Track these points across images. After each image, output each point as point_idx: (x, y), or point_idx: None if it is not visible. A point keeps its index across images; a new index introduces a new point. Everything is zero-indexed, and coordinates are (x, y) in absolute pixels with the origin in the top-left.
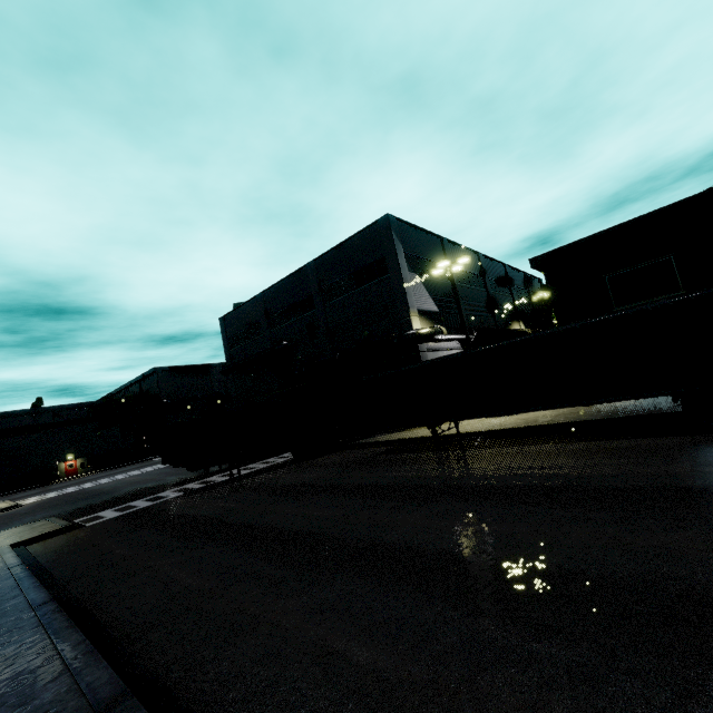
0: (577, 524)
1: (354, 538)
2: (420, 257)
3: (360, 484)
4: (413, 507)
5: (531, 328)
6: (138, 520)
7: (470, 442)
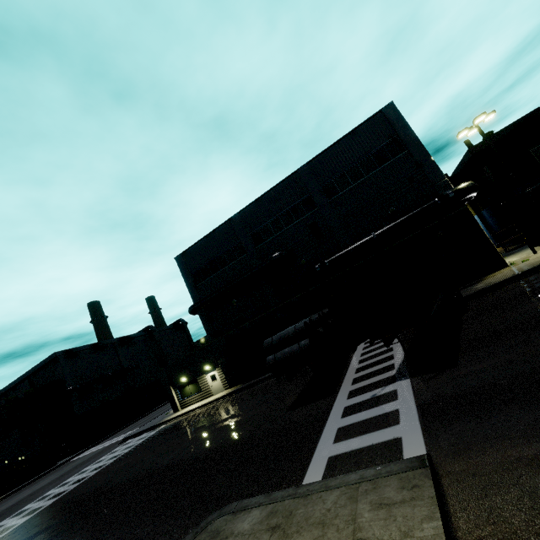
0: None
1: None
2: None
3: None
4: None
5: None
6: None
7: None
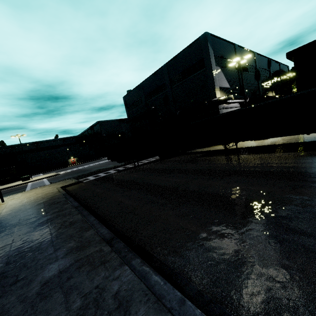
0: (305, 188)
1: (192, 190)
2: (222, 57)
3: (191, 169)
4: (218, 179)
5: (279, 95)
6: (102, 180)
7: (243, 152)
